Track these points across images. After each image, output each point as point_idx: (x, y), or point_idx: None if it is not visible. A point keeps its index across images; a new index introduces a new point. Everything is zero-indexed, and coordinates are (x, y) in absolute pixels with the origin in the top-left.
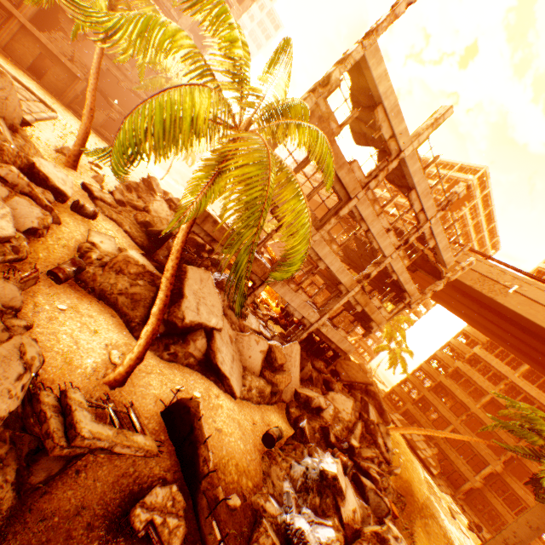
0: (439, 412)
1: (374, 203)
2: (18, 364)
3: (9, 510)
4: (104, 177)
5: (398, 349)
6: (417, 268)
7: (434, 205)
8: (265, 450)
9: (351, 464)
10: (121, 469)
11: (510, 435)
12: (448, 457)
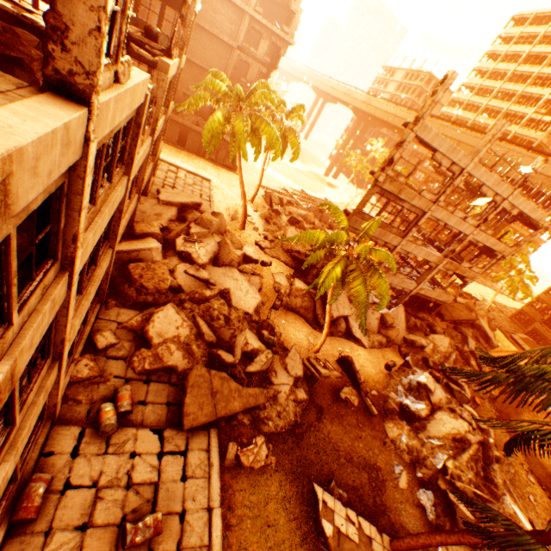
0: None
1: (446, 206)
2: (298, 354)
3: (308, 392)
4: (255, 223)
5: (516, 278)
6: (514, 219)
7: (509, 186)
8: (386, 372)
9: (442, 377)
10: (330, 381)
11: None
12: None
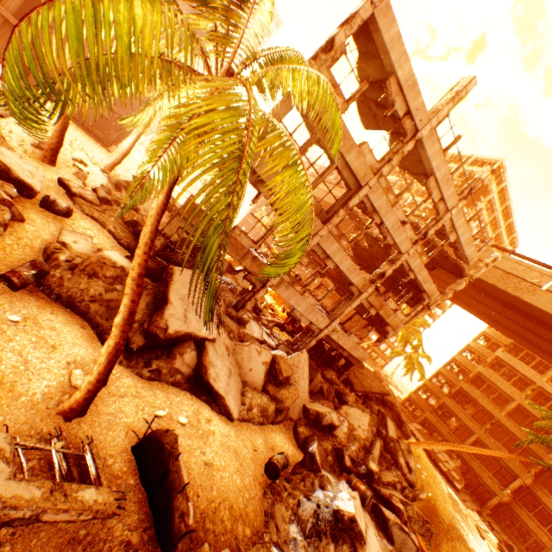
0: (461, 421)
1: (387, 191)
2: None
3: None
4: (89, 174)
5: (414, 354)
6: (435, 266)
7: (455, 194)
8: (268, 483)
9: (370, 494)
10: (66, 534)
11: (540, 445)
12: (472, 470)
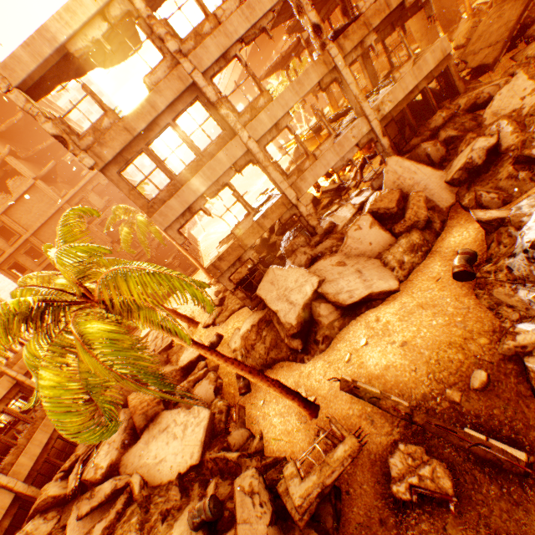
0: None
1: (200, 35)
2: (247, 498)
3: None
4: None
5: None
6: None
7: None
8: (473, 285)
9: None
10: (366, 463)
11: None
12: None
